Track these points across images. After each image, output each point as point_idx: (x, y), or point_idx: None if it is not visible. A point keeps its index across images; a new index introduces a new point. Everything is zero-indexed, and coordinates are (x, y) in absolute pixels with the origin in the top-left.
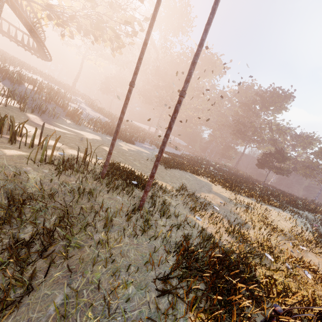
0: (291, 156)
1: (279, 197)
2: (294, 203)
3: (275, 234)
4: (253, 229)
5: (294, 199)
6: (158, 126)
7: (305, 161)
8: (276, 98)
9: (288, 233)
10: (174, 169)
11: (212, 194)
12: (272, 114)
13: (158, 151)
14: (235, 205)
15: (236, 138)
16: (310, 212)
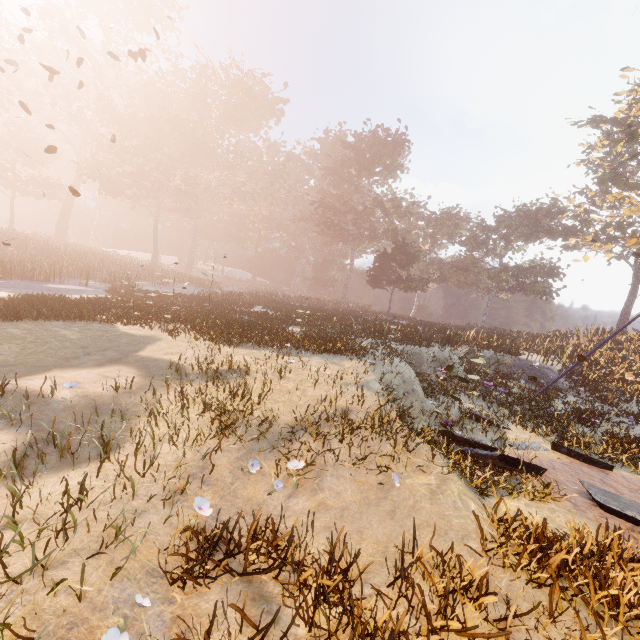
0: (422, 251)
1: (389, 332)
2: (413, 336)
3: (225, 444)
4: (108, 457)
5: (430, 329)
6: (156, 244)
7: (454, 259)
8: (380, 148)
9: (292, 423)
10: (27, 321)
11: (112, 366)
12: (382, 182)
13: (89, 292)
14: (179, 380)
15: (331, 241)
16: (447, 346)
